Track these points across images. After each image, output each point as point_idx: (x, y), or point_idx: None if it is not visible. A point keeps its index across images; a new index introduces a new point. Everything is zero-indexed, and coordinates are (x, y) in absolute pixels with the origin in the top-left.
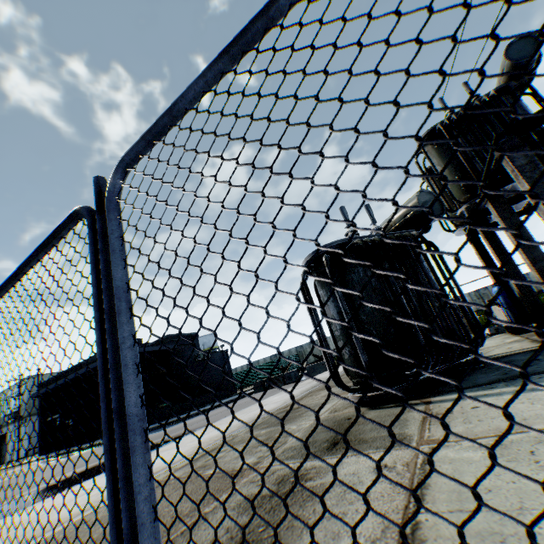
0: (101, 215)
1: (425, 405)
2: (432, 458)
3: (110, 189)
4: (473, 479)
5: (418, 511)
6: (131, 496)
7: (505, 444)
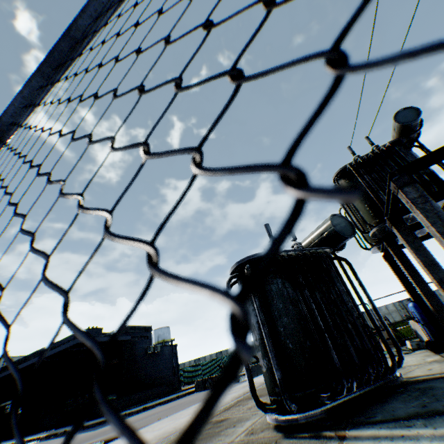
0: None
1: (338, 441)
2: None
3: None
4: None
5: None
6: None
7: None
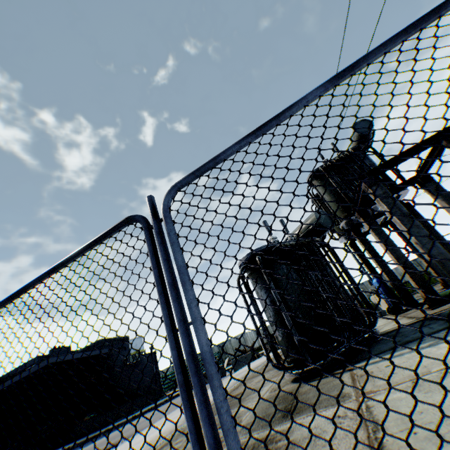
0: (157, 220)
1: (349, 371)
2: (420, 329)
3: (165, 203)
4: (408, 408)
5: (420, 359)
6: (210, 415)
7: (419, 383)
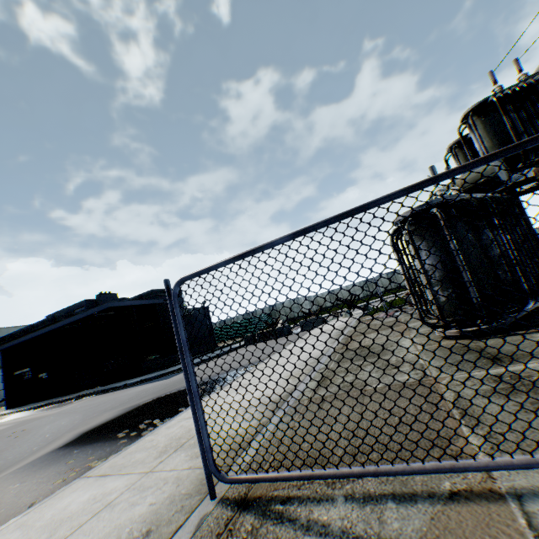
0: None
1: None
2: None
3: None
4: None
5: None
6: None
7: None
